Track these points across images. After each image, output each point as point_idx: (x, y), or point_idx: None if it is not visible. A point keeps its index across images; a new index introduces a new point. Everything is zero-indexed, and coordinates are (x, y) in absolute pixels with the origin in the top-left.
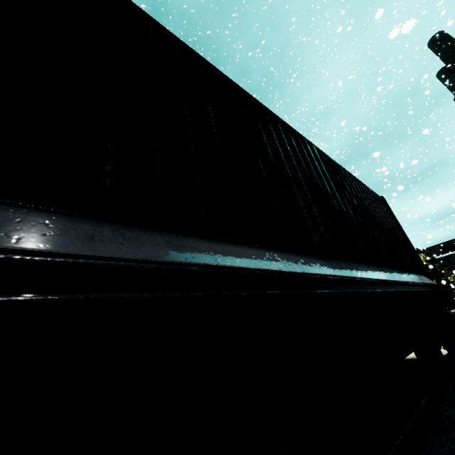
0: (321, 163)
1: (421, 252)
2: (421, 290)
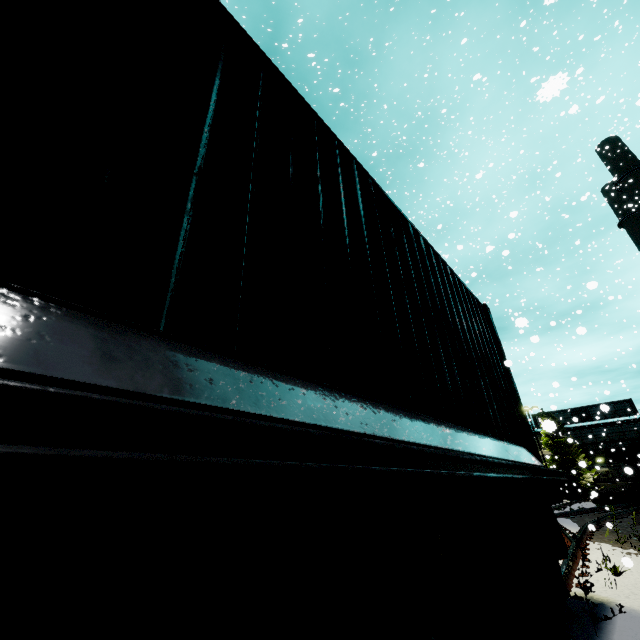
0: (357, 189)
1: (547, 415)
2: (493, 476)
